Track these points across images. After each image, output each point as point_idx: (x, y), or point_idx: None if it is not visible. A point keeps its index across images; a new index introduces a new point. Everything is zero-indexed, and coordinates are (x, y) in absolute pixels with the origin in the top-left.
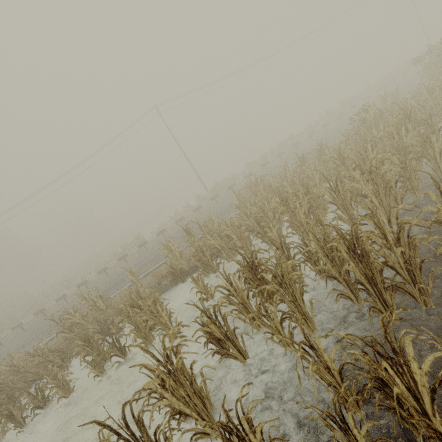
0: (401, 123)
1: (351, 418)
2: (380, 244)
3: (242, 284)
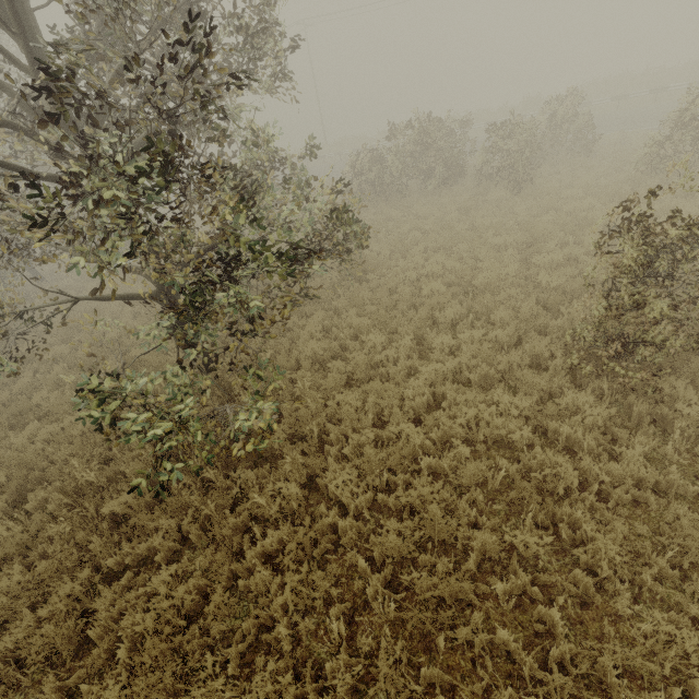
0: None
1: None
2: None
3: None
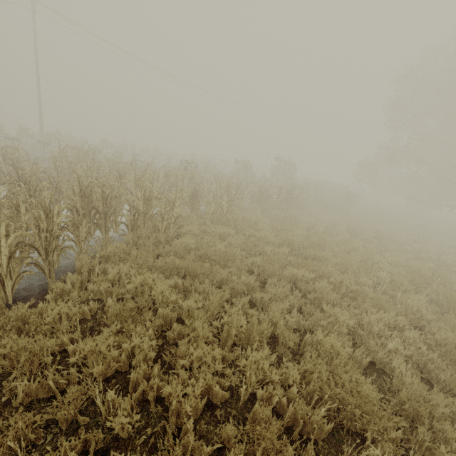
0: (188, 177)
1: (12, 228)
2: (99, 198)
3: (3, 189)
